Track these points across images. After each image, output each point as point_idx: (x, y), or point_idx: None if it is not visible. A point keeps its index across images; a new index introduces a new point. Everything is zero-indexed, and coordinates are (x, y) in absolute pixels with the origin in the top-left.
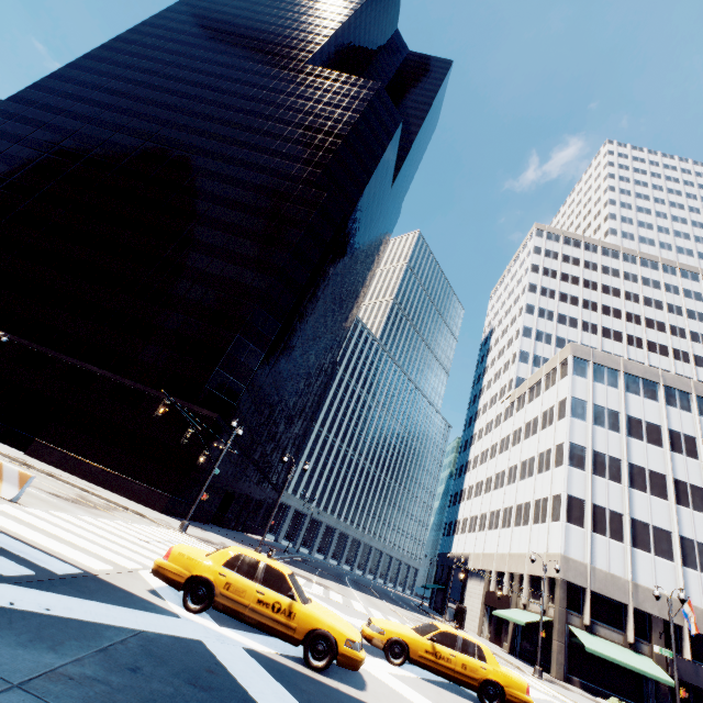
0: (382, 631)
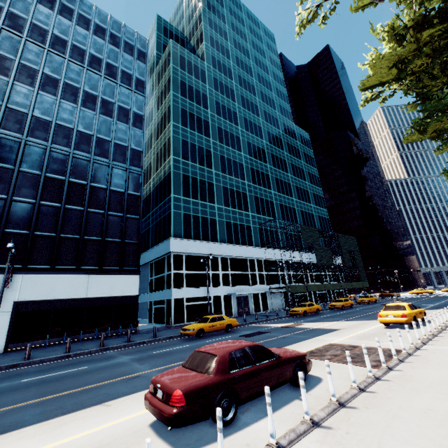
0: (442, 290)
